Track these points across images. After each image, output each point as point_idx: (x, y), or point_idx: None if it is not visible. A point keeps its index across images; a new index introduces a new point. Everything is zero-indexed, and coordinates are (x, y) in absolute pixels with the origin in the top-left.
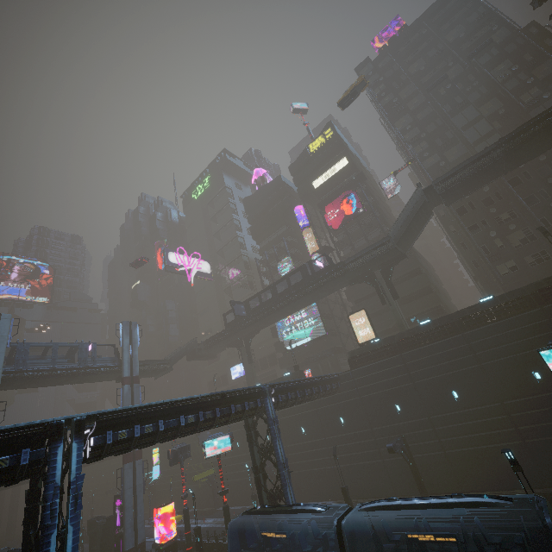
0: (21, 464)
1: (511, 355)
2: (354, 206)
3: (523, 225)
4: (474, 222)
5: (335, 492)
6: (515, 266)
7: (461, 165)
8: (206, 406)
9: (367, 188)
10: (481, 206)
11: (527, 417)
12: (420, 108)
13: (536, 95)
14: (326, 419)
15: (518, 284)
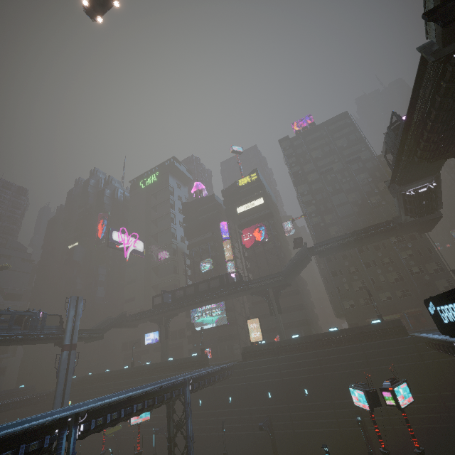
0: (44, 447)
1: (341, 371)
2: (263, 235)
3: (361, 278)
4: (335, 269)
5: (216, 453)
6: (353, 304)
7: (331, 239)
8: (150, 396)
9: (273, 223)
10: (340, 258)
11: (344, 413)
12: (314, 181)
13: (379, 200)
14: (219, 396)
15: (354, 315)
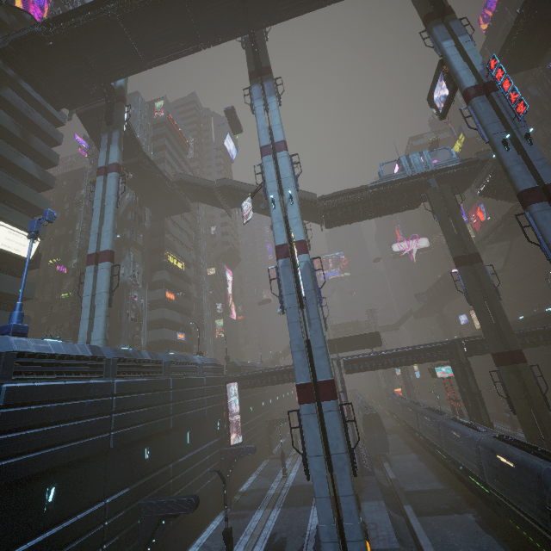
0: None
1: None
2: (484, 214)
3: None
4: None
5: None
6: None
7: (489, 229)
8: None
9: None
10: None
11: None
12: None
13: None
14: None
15: None
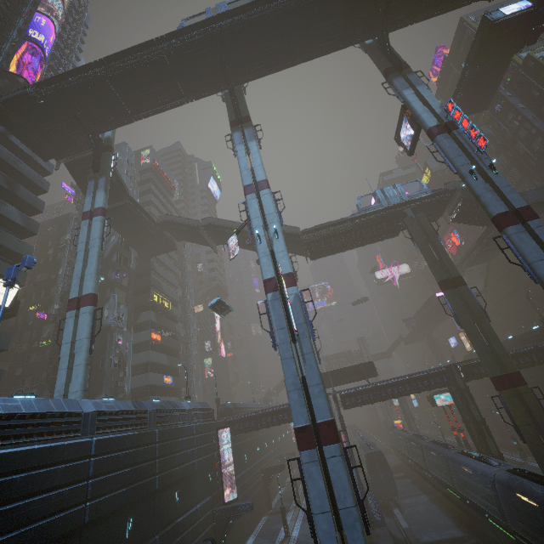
0: None
1: None
2: (458, 239)
3: None
4: None
5: None
6: None
7: (466, 253)
8: None
9: None
10: None
11: None
12: None
13: (542, 143)
14: None
15: None
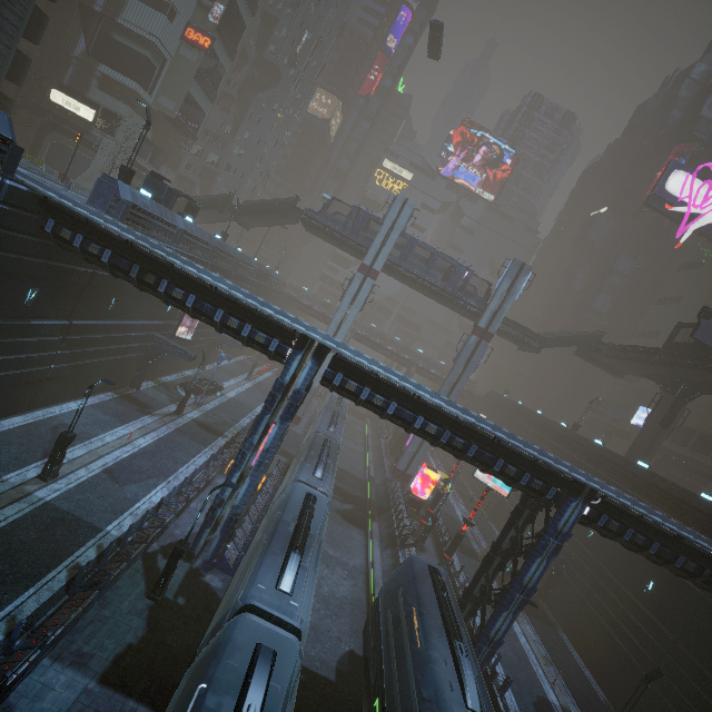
0: (269, 348)
1: None
2: None
3: None
4: None
5: (619, 695)
6: None
7: None
8: (461, 431)
9: None
10: None
11: None
12: None
13: None
14: (707, 627)
15: None
